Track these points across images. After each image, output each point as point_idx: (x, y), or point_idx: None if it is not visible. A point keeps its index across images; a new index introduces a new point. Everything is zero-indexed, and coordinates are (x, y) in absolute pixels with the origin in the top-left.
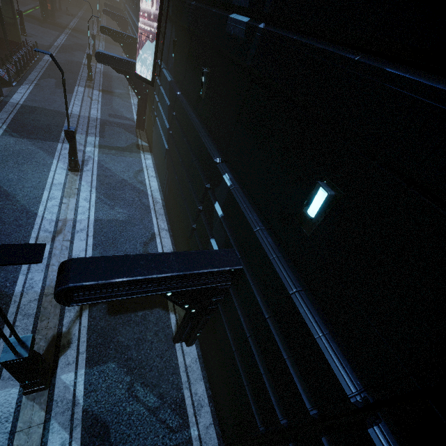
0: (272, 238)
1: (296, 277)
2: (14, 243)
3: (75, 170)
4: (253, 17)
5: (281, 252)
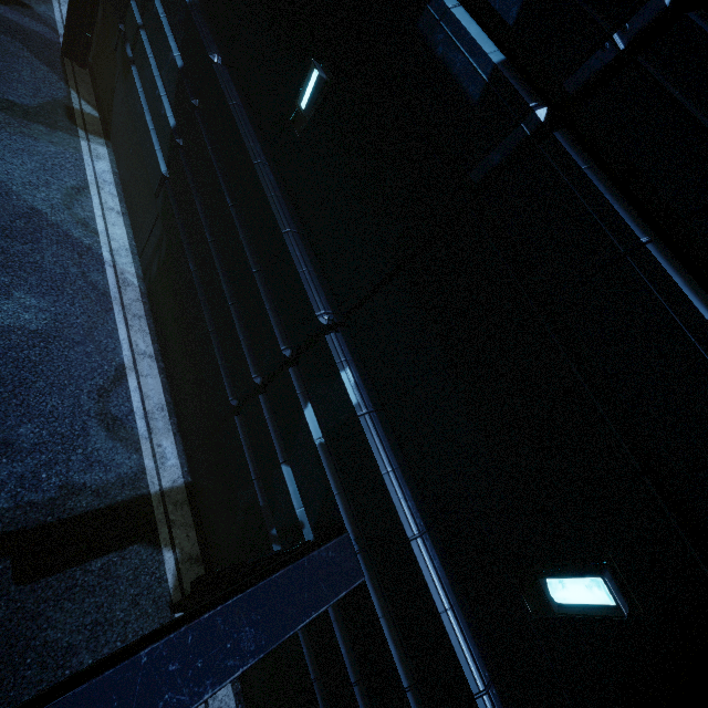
0: (440, 555)
1: (481, 652)
2: None
3: None
4: (507, 51)
5: (456, 590)
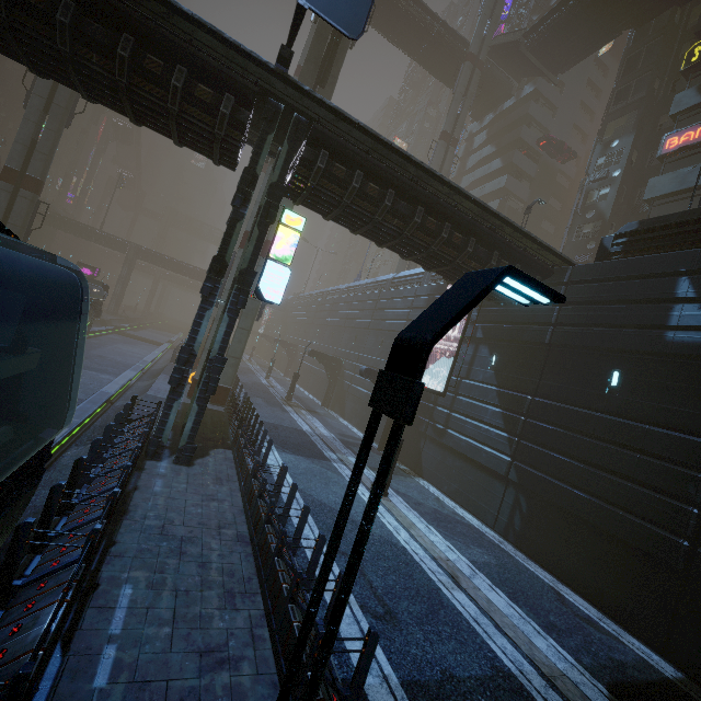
0: None
1: None
2: (428, 588)
3: (384, 493)
4: None
5: None
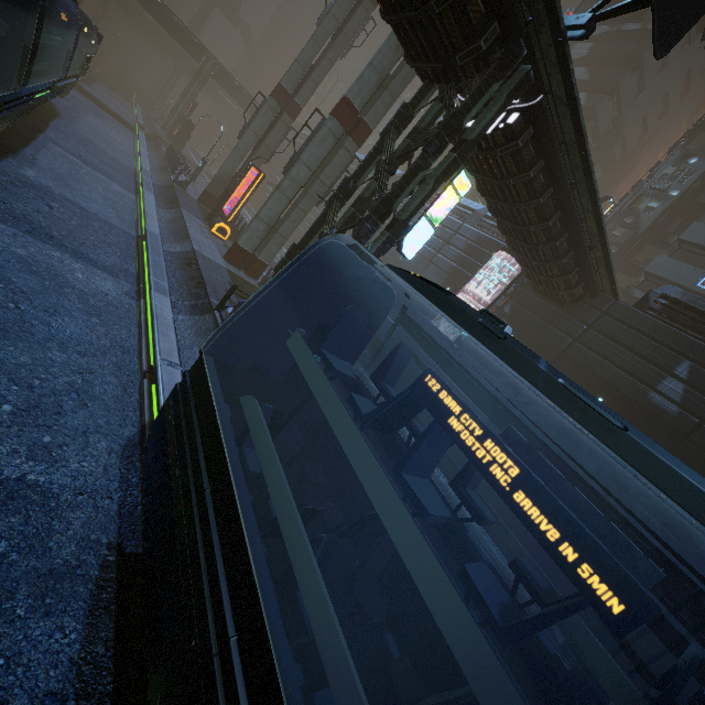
0: None
1: None
2: None
3: None
4: (677, 406)
5: None
